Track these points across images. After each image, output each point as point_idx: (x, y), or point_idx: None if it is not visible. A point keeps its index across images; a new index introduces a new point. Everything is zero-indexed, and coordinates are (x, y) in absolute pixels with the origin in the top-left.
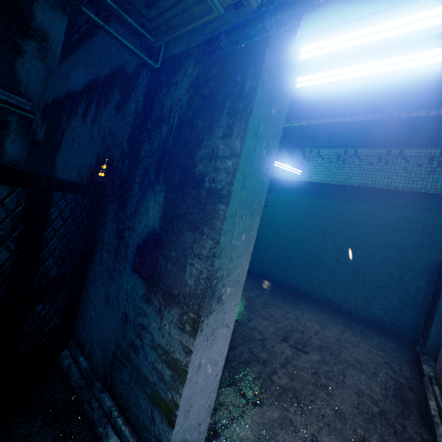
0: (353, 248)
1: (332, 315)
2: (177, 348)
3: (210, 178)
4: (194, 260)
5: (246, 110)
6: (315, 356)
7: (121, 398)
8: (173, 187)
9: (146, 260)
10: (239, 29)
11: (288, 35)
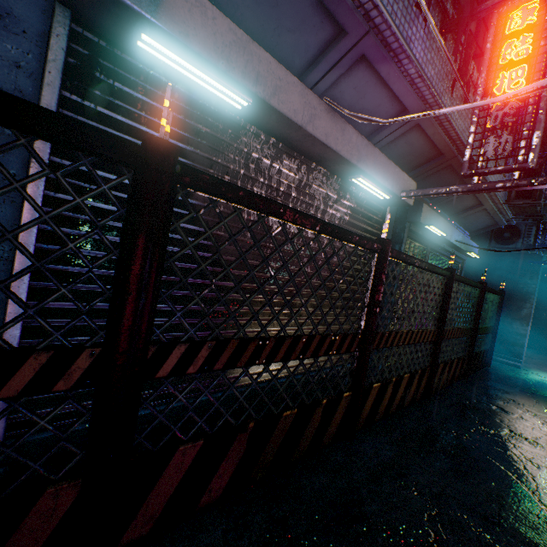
0: (545, 307)
1: (534, 351)
2: (520, 330)
3: (525, 289)
4: (523, 309)
5: (536, 274)
6: (538, 360)
7: (495, 349)
8: (508, 290)
9: (503, 310)
10: (541, 263)
11: (544, 253)
